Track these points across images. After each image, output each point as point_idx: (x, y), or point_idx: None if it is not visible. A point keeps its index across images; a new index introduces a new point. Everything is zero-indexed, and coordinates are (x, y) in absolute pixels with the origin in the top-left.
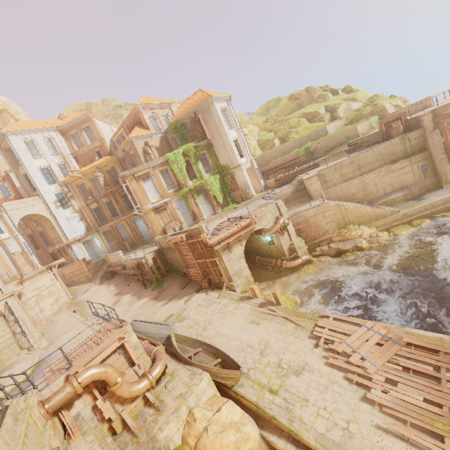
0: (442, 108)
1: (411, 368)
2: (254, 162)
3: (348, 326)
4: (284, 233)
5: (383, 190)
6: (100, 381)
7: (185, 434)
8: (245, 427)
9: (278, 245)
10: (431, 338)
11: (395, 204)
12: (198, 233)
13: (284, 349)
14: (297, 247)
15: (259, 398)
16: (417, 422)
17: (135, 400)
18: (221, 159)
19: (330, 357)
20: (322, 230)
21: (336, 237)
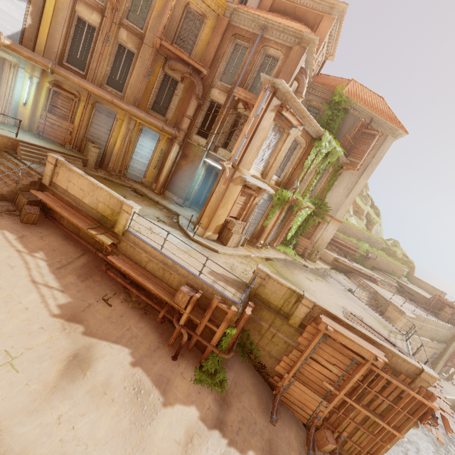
0: None
1: None
2: None
3: None
4: None
5: None
6: None
7: None
8: None
9: None
10: None
11: None
12: (404, 371)
13: None
14: None
15: None
16: None
17: None
18: (330, 194)
19: None
20: None
21: None
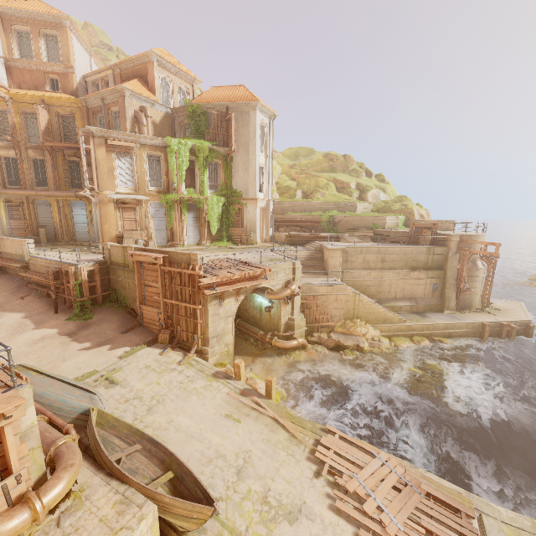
0: (468, 237)
1: (435, 532)
2: (271, 203)
3: (359, 453)
4: (289, 302)
5: (394, 294)
6: None
7: None
8: None
9: (276, 314)
10: (450, 491)
11: (400, 312)
12: (186, 261)
13: (273, 472)
14: (296, 325)
15: None
16: None
17: None
18: (235, 181)
19: (335, 497)
20: (328, 314)
21: (340, 327)
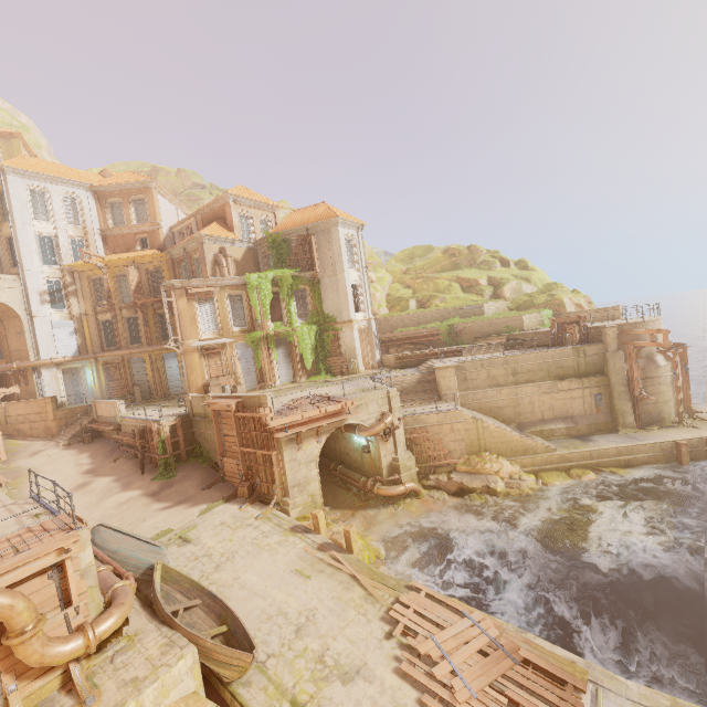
0: (631, 326)
1: (521, 703)
2: (373, 322)
3: (445, 612)
4: (388, 439)
5: (540, 414)
6: None
7: None
8: None
9: (376, 455)
10: (559, 658)
11: (553, 438)
12: (258, 404)
13: (336, 631)
14: (402, 466)
15: None
16: None
17: (46, 674)
18: (326, 305)
19: (404, 660)
20: (445, 449)
21: (462, 465)
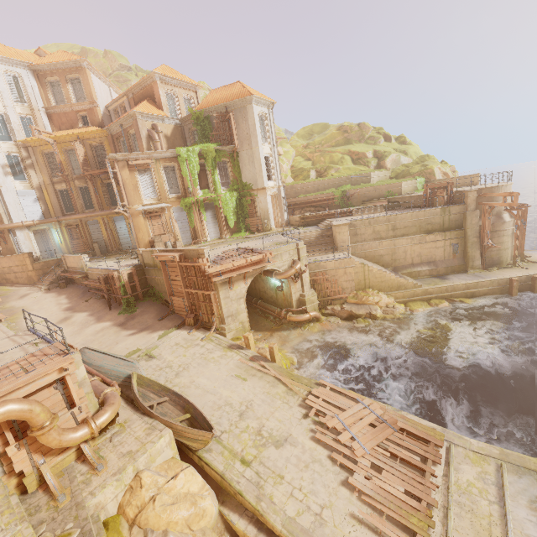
0: (488, 190)
1: (399, 455)
2: (282, 189)
3: (344, 400)
4: (297, 280)
5: (411, 260)
6: (18, 421)
7: (124, 502)
8: (203, 501)
9: (288, 292)
10: (425, 427)
11: (419, 277)
12: (197, 256)
13: (268, 415)
14: (307, 300)
15: (227, 468)
16: (393, 514)
17: (64, 452)
18: (244, 175)
19: (318, 431)
20: (339, 287)
21: (352, 298)
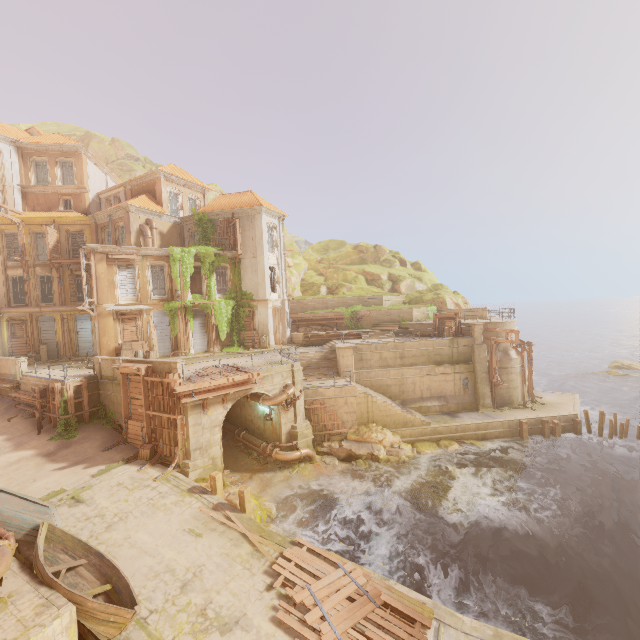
0: (493, 325)
1: None
2: (286, 303)
3: (322, 564)
4: (290, 408)
5: (420, 393)
6: None
7: None
8: None
9: (277, 423)
10: (413, 600)
11: (429, 413)
12: (168, 370)
13: (221, 586)
14: (299, 434)
15: None
16: None
17: None
18: (245, 283)
19: (281, 609)
20: (339, 419)
21: (353, 434)
